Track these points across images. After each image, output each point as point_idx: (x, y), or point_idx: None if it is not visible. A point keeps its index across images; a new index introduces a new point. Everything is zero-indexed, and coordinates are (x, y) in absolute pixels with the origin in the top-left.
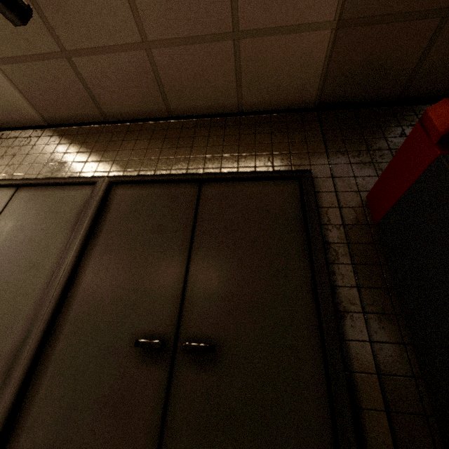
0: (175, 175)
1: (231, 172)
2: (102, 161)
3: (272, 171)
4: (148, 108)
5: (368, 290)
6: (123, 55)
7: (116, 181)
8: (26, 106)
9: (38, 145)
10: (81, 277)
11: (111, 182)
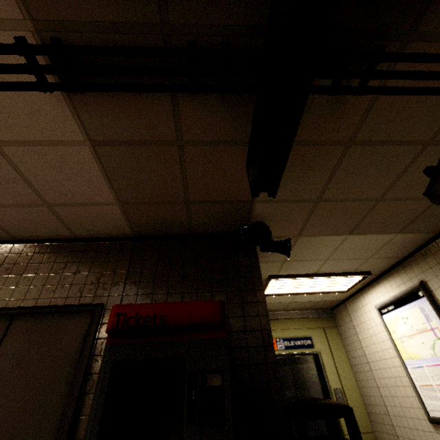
0: None
1: (41, 306)
2: None
3: (74, 305)
4: None
5: None
6: None
7: None
8: None
9: None
10: None
11: None
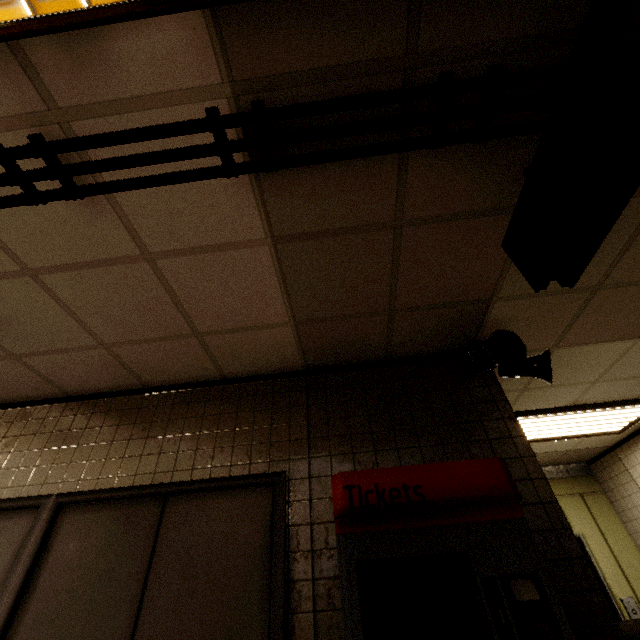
0: (137, 487)
1: (201, 480)
2: (55, 464)
3: (245, 475)
4: (118, 383)
5: None
6: (80, 353)
7: (66, 502)
8: None
9: None
10: None
11: (59, 504)
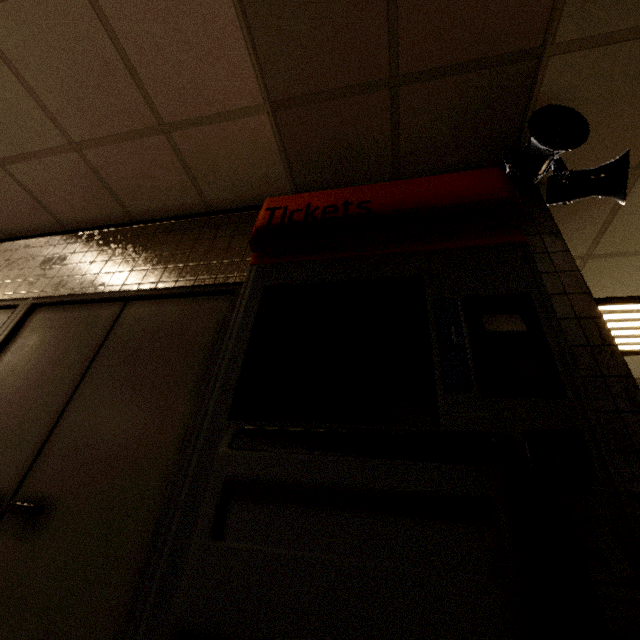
0: (102, 293)
1: (162, 288)
2: (41, 278)
3: (206, 285)
4: (105, 213)
5: None
6: (55, 158)
7: (39, 303)
8: None
9: None
10: None
11: (34, 305)
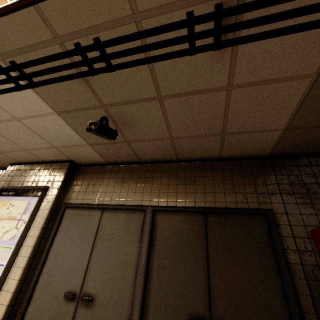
0: (190, 207)
1: (223, 208)
2: (144, 192)
3: (248, 208)
4: (165, 157)
5: (318, 299)
6: (157, 141)
7: (157, 209)
8: (98, 157)
9: (105, 178)
10: (151, 274)
11: (153, 210)
